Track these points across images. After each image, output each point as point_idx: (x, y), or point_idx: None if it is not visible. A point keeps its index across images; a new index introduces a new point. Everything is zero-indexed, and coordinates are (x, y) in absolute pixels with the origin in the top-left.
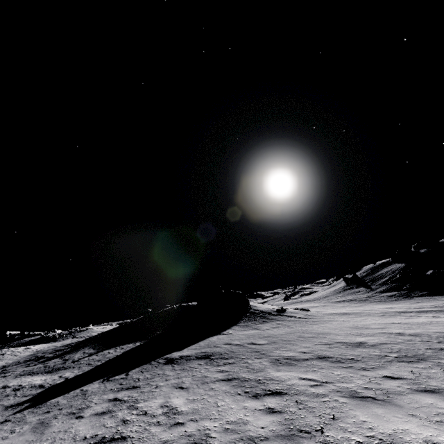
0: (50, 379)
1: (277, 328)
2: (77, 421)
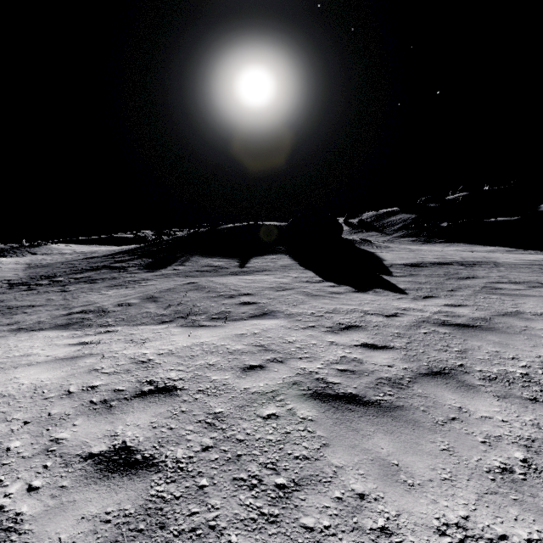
0: (285, 278)
1: (417, 251)
2: (534, 291)
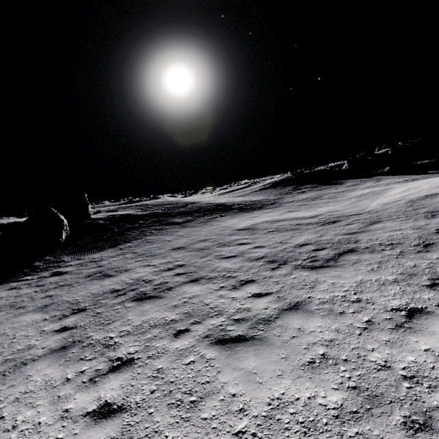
0: None
1: None
2: None
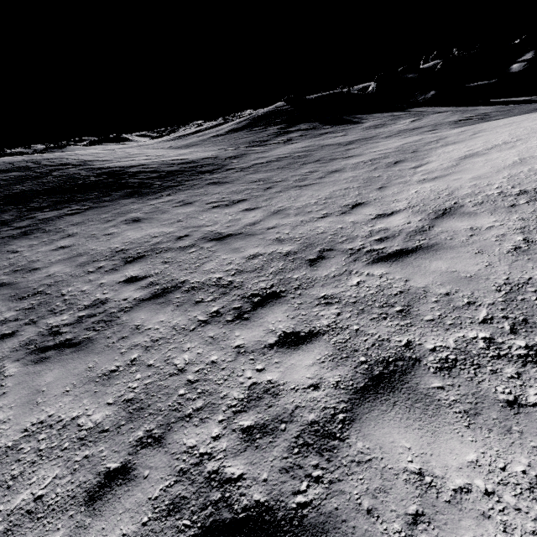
0: None
1: None
2: None
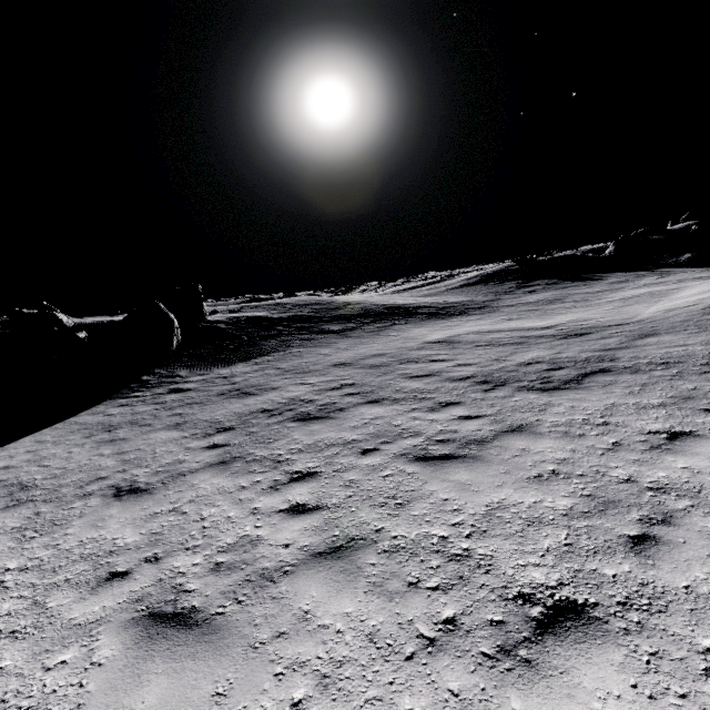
0: None
1: None
2: None
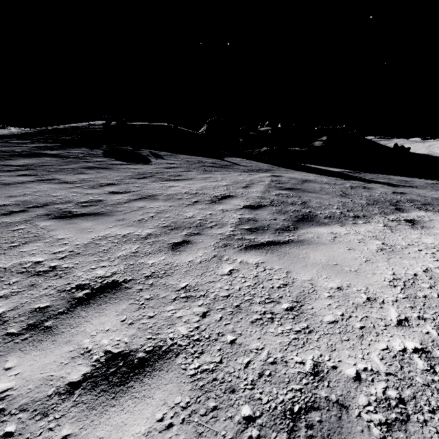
0: (309, 176)
1: None
2: None
